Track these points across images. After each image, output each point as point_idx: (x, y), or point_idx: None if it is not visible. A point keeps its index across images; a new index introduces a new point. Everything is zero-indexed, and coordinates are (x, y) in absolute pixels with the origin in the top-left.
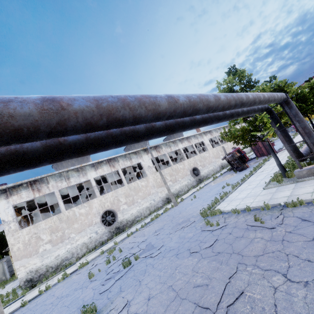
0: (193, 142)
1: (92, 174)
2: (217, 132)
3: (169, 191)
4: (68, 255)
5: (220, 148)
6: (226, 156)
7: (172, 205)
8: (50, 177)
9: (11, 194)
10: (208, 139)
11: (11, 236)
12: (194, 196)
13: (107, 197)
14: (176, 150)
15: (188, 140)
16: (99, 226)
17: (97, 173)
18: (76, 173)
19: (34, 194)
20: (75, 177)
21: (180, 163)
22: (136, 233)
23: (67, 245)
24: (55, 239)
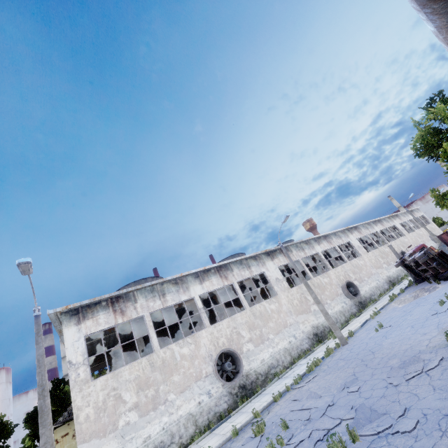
0: (335, 243)
1: (196, 290)
2: (367, 229)
3: (327, 315)
4: (165, 439)
5: (378, 252)
6: (407, 257)
7: (337, 343)
8: (138, 292)
9: (84, 317)
10: (356, 238)
11: (78, 391)
12: (378, 324)
13: (221, 329)
14: (309, 256)
15: (327, 240)
16: (212, 381)
17: (204, 288)
18: (174, 287)
19: (115, 318)
20: (173, 294)
21: (324, 275)
22: (290, 394)
23: (163, 415)
24: (144, 402)
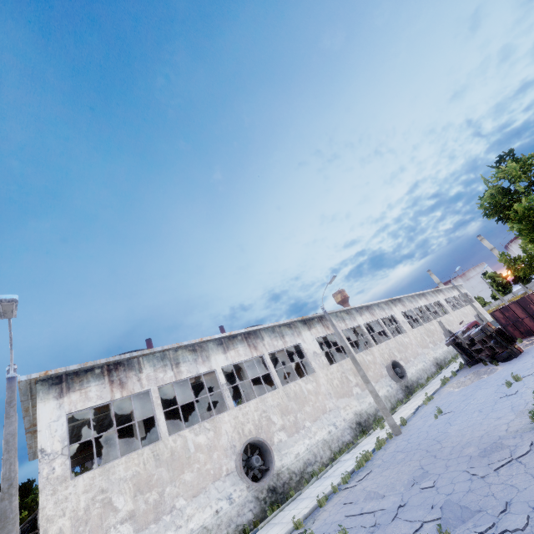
0: (378, 315)
1: (219, 360)
2: (411, 302)
3: (378, 398)
4: None
5: (423, 330)
6: (460, 335)
7: (389, 433)
8: (145, 358)
9: (68, 388)
10: (400, 312)
11: (50, 493)
12: (436, 409)
13: (248, 412)
14: (348, 330)
15: (369, 311)
16: (234, 481)
17: (228, 359)
18: (192, 355)
19: (111, 391)
20: (190, 363)
21: (367, 352)
22: (339, 496)
23: (167, 529)
24: (143, 510)
